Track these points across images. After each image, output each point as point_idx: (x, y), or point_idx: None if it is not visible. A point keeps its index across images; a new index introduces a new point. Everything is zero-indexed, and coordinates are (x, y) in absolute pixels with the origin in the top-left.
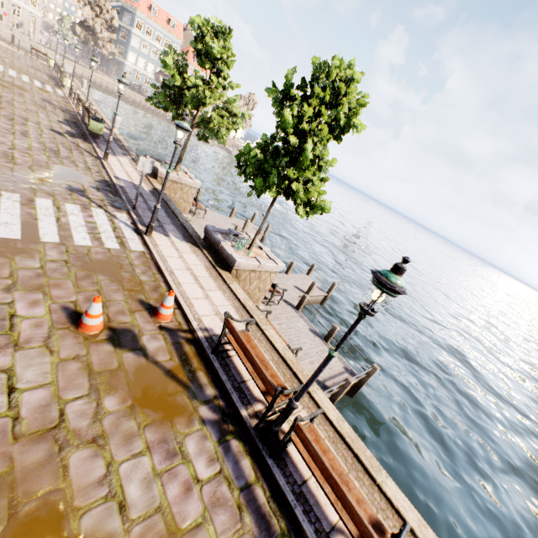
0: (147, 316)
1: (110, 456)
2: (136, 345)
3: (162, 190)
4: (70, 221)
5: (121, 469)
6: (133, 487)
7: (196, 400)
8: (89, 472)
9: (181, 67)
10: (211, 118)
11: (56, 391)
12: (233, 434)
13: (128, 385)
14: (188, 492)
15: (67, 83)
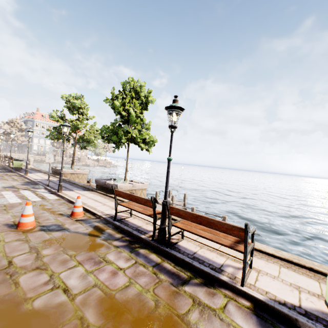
0: (66, 218)
1: (51, 272)
2: (61, 229)
3: (62, 161)
4: (5, 196)
5: (61, 275)
6: (72, 281)
7: (109, 240)
8: (36, 281)
9: (61, 116)
10: (84, 134)
11: (4, 254)
12: (139, 247)
13: (58, 243)
14: (115, 274)
15: None
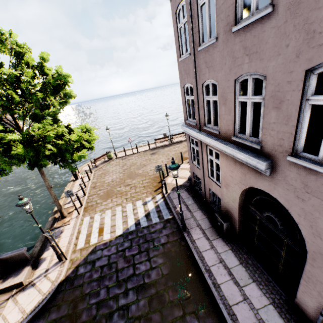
0: None
1: None
2: None
3: None
4: None
5: None
6: None
7: None
8: None
9: None
10: None
11: None
12: None
13: None
14: None
15: None
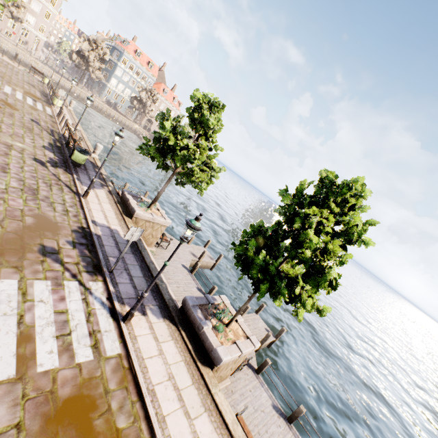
0: None
1: None
2: None
3: (154, 280)
4: (35, 318)
5: None
6: None
7: None
8: None
9: (176, 130)
10: (193, 171)
11: None
12: None
13: None
14: None
15: (57, 103)
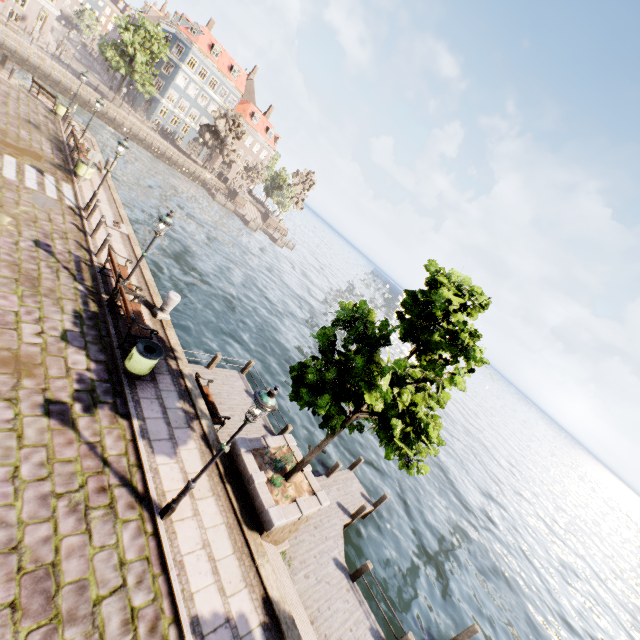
0: None
1: None
2: None
3: None
4: None
5: None
6: None
7: None
8: None
9: (393, 376)
10: None
11: None
12: None
13: None
14: None
15: (85, 175)
